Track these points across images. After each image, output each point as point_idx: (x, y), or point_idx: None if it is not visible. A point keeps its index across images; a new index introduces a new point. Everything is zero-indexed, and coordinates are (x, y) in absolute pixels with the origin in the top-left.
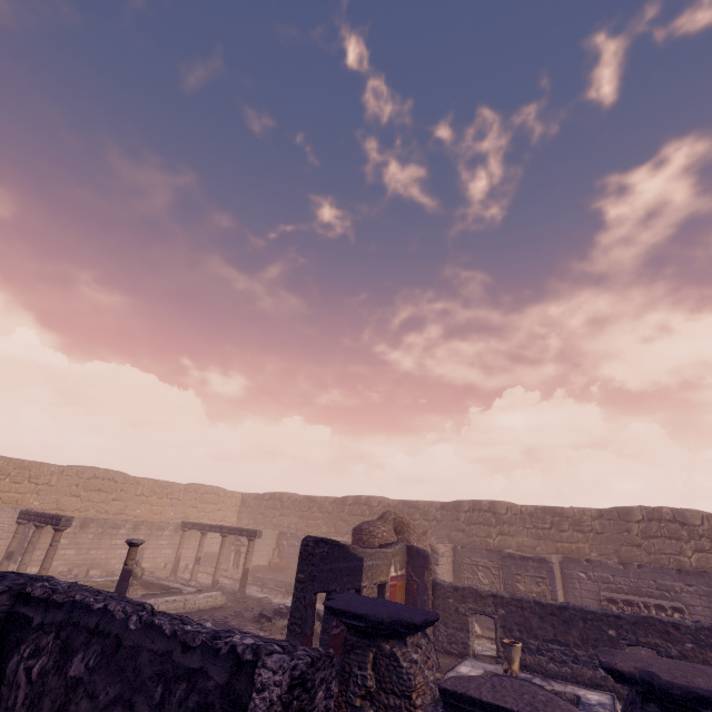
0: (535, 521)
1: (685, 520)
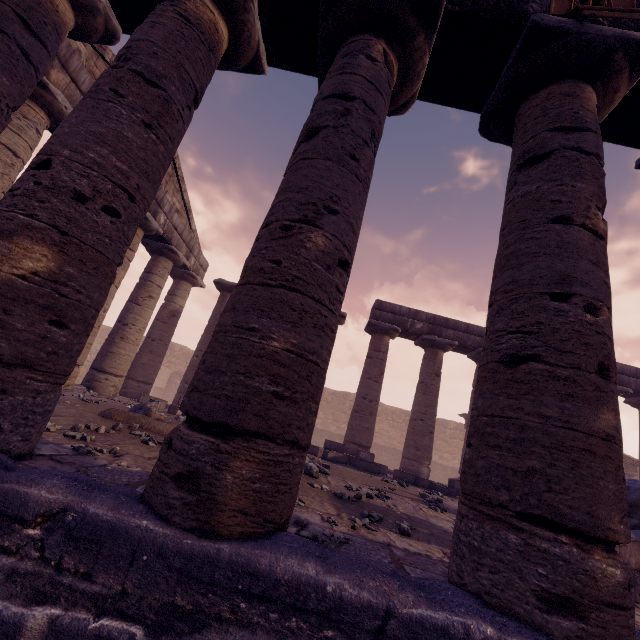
0: (103, 334)
1: (174, 348)
